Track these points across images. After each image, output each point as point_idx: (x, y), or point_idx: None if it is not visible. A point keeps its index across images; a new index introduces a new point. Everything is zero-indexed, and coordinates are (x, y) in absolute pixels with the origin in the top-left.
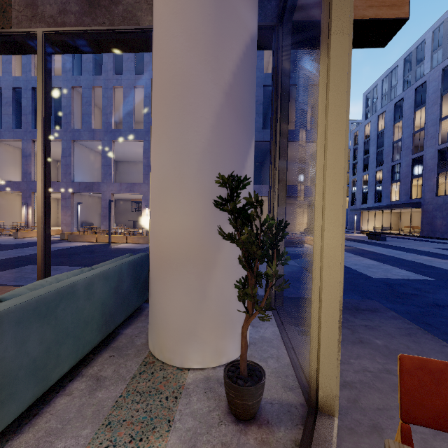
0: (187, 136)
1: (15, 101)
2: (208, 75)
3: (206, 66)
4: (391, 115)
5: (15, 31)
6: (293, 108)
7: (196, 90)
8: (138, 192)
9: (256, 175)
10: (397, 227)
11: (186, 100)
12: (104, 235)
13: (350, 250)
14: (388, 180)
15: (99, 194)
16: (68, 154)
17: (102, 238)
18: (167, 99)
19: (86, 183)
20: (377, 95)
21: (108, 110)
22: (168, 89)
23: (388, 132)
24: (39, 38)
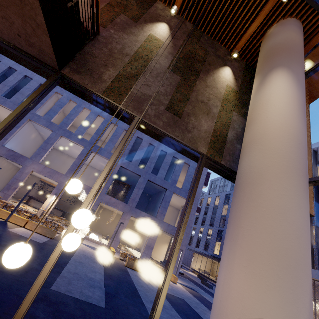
0: (298, 304)
1: (3, 73)
2: (307, 259)
3: (306, 252)
4: (223, 199)
5: (121, 108)
6: (181, 174)
7: (302, 268)
8: (56, 179)
9: (144, 202)
10: (211, 272)
11: (297, 273)
12: (6, 211)
13: (200, 299)
14: (215, 238)
15: (19, 165)
16: (18, 126)
17: (1, 212)
18: (280, 262)
19: (15, 152)
20: (217, 184)
21: (72, 117)
22: (281, 254)
23: (219, 208)
24: (135, 120)
